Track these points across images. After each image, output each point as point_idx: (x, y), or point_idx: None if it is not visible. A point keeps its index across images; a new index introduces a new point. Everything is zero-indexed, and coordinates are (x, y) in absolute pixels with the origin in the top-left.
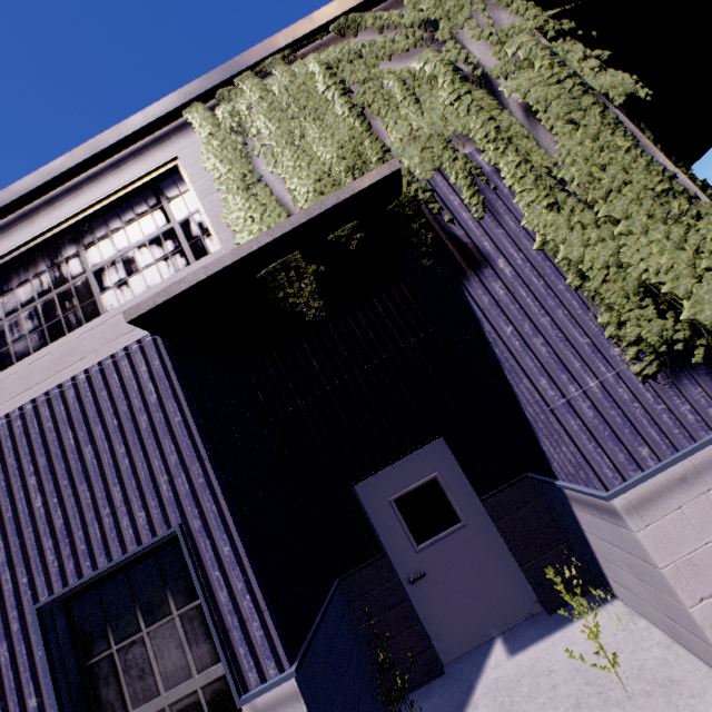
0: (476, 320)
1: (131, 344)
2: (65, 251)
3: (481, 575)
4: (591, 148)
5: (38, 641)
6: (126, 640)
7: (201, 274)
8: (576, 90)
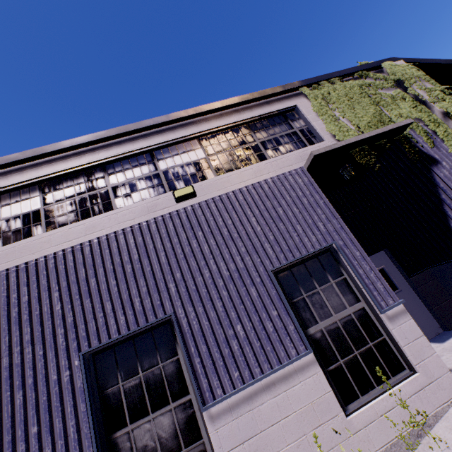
0: (433, 184)
1: (292, 170)
2: (243, 132)
3: (412, 314)
4: None
5: (272, 286)
6: (309, 292)
7: (343, 143)
8: None
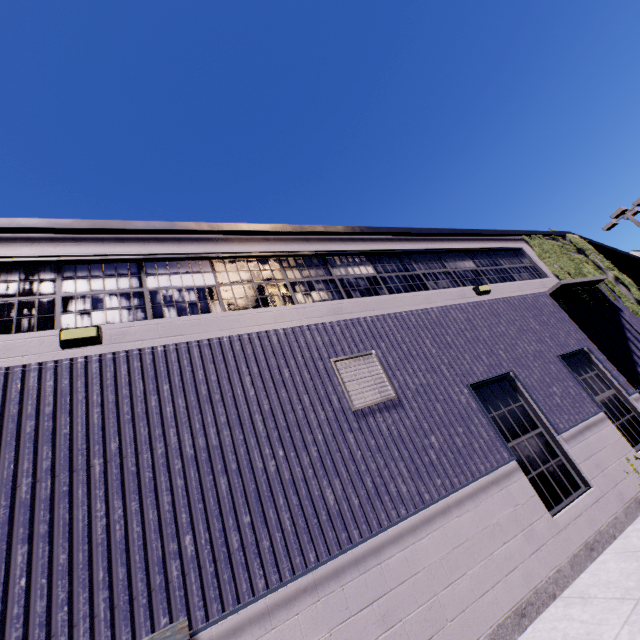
0: (620, 325)
1: (540, 292)
2: (492, 256)
3: None
4: (637, 293)
5: (562, 366)
6: (581, 377)
7: (575, 280)
8: (627, 280)
